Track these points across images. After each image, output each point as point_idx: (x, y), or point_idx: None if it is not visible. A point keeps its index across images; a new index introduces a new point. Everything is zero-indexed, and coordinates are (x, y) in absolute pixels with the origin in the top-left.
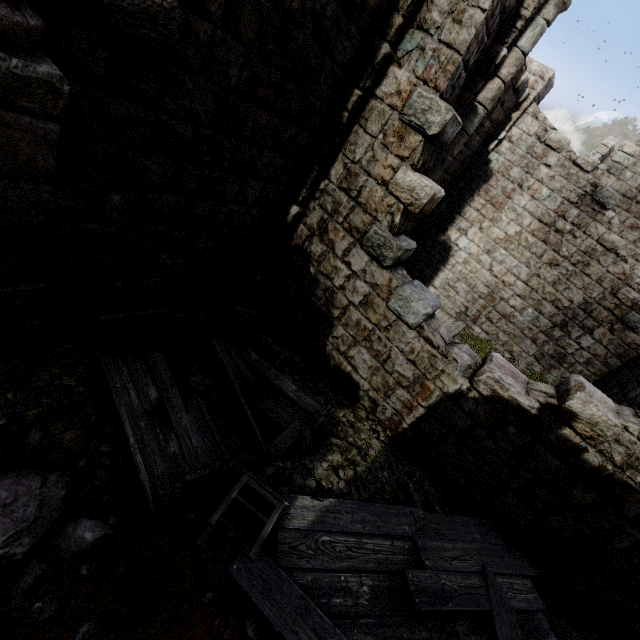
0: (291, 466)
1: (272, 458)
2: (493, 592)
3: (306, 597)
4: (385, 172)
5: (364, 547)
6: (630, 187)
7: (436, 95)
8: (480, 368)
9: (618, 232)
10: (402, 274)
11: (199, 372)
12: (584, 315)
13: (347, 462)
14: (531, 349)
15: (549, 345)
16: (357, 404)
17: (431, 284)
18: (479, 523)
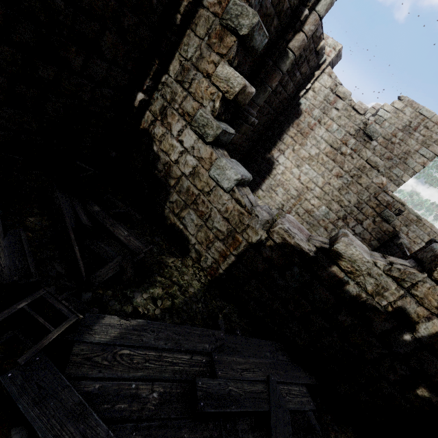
0: (111, 294)
1: (93, 286)
2: (273, 396)
3: (84, 403)
4: (209, 67)
5: (163, 360)
6: (387, 132)
7: (246, 4)
8: (275, 222)
9: (379, 156)
10: (223, 153)
11: (39, 215)
12: (357, 211)
13: (167, 295)
14: (324, 234)
15: (335, 232)
16: (186, 255)
17: (260, 188)
18: (271, 344)
